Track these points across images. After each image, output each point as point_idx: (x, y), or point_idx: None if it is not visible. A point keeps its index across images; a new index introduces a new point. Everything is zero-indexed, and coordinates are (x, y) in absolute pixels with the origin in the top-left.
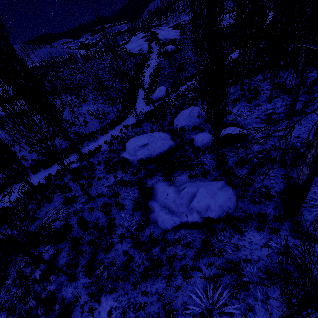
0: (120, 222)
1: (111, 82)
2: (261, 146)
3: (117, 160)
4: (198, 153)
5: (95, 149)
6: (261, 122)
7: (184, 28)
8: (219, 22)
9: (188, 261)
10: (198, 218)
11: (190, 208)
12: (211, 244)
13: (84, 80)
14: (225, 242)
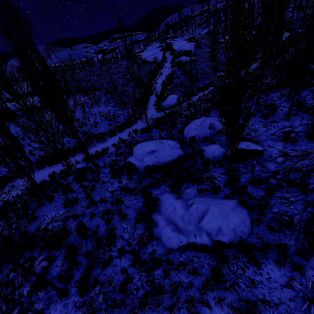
0: (121, 234)
1: (124, 86)
2: (278, 165)
3: (123, 164)
4: (207, 166)
5: (102, 150)
6: (277, 140)
7: (199, 41)
8: (251, 31)
9: (194, 291)
10: (207, 241)
11: (199, 227)
12: (221, 273)
13: (98, 82)
14: (238, 274)
